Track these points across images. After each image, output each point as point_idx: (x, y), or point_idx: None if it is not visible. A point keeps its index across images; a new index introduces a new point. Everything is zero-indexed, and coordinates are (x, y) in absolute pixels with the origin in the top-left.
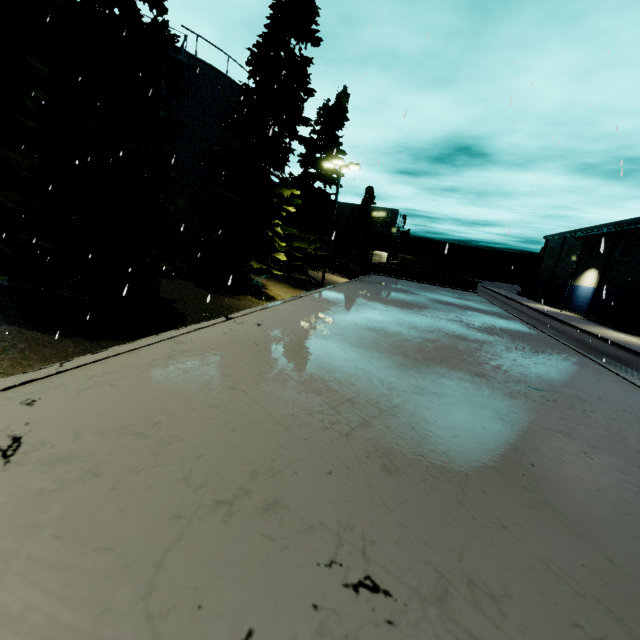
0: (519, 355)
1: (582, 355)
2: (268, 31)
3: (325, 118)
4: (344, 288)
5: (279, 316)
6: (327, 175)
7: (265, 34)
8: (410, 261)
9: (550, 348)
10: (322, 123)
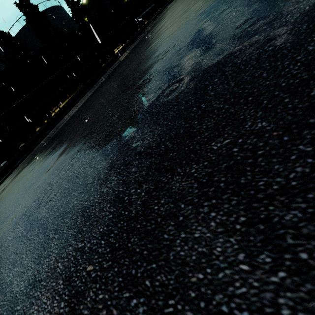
0: None
1: None
2: None
3: None
4: None
5: None
6: None
7: None
8: None
9: None
10: None
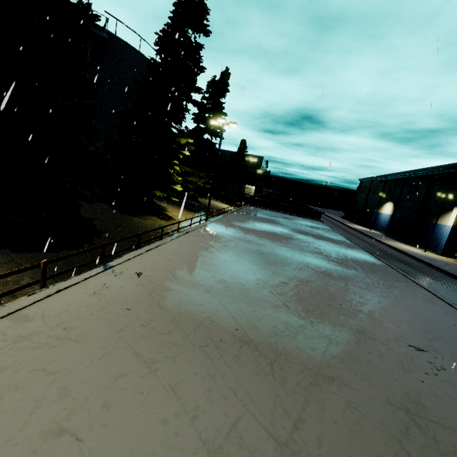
0: (380, 294)
1: (422, 288)
2: (171, 22)
3: (212, 89)
4: (225, 220)
5: (163, 259)
6: (213, 130)
7: (169, 24)
8: (271, 194)
9: (396, 281)
10: (210, 92)
